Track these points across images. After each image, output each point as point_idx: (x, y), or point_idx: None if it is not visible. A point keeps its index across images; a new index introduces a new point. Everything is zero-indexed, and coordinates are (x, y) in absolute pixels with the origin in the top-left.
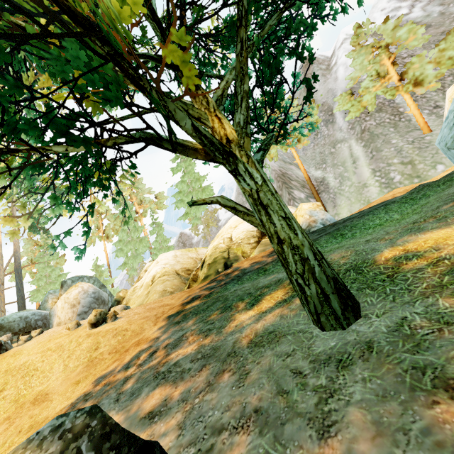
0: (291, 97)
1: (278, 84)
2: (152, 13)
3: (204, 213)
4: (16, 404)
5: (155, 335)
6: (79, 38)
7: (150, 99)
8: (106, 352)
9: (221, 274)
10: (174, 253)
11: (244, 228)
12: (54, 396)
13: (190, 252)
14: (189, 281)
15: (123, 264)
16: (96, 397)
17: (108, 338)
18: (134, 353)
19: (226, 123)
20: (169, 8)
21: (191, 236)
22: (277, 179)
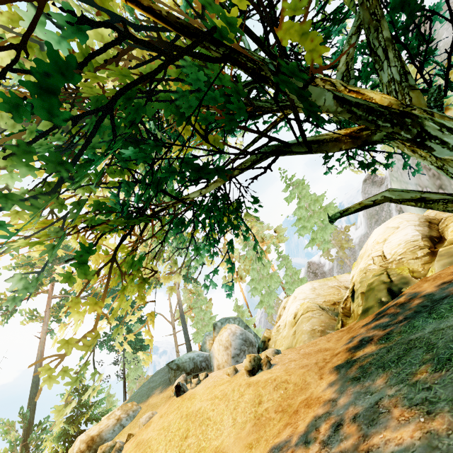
0: (452, 25)
1: (420, 23)
2: (248, 34)
3: (333, 234)
4: None
5: (328, 395)
6: (194, 55)
7: (277, 84)
8: (271, 409)
9: (389, 304)
10: (311, 285)
11: (399, 239)
12: None
13: (329, 281)
14: (339, 316)
15: (260, 302)
16: None
17: (268, 391)
18: (307, 419)
19: (369, 92)
20: (262, 21)
21: (321, 264)
22: (426, 168)
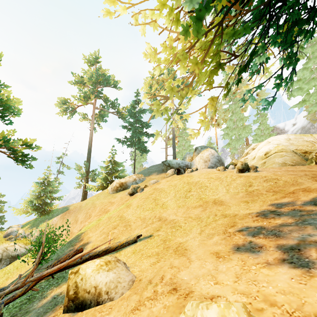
0: None
1: None
2: None
3: None
4: (201, 200)
5: None
6: None
7: None
8: (262, 190)
9: None
10: (287, 136)
11: None
12: (229, 204)
13: (305, 136)
14: (313, 159)
15: (227, 144)
16: (293, 216)
17: (259, 181)
18: (311, 196)
19: None
20: None
21: (284, 130)
22: None
